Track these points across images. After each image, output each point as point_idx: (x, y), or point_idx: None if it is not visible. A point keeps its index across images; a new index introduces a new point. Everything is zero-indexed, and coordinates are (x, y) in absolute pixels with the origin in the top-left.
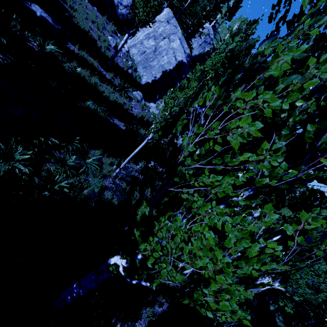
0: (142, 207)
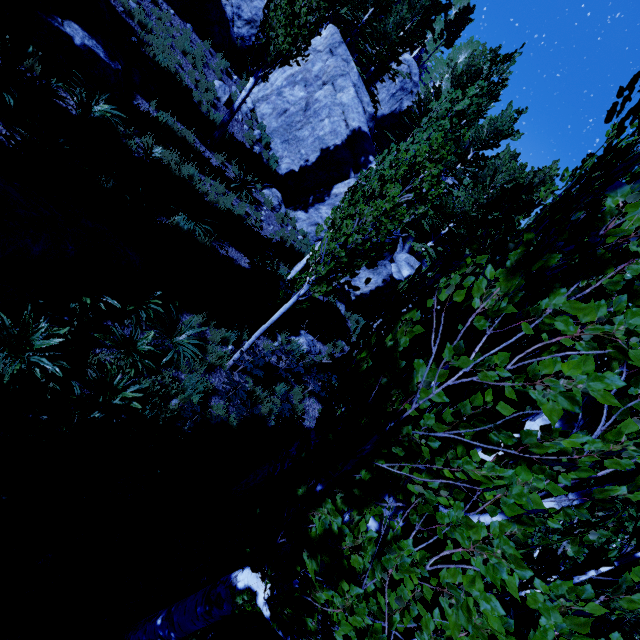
0: (324, 511)
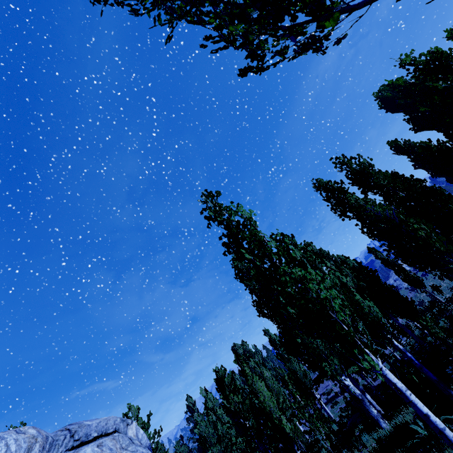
0: None
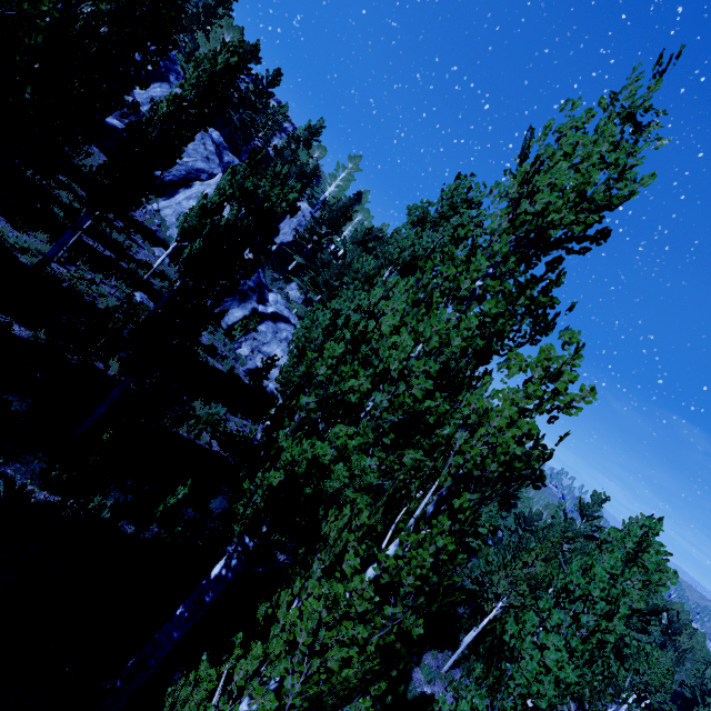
0: None
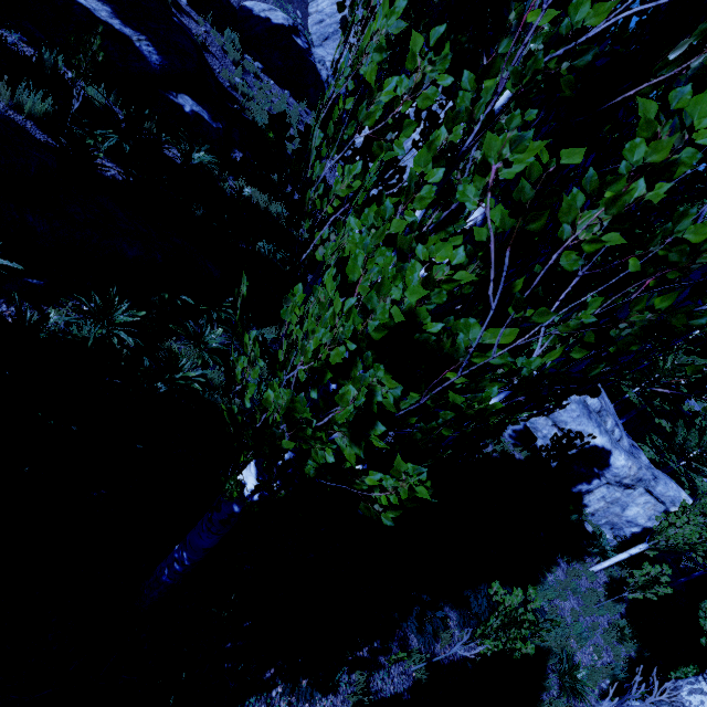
0: (242, 287)
